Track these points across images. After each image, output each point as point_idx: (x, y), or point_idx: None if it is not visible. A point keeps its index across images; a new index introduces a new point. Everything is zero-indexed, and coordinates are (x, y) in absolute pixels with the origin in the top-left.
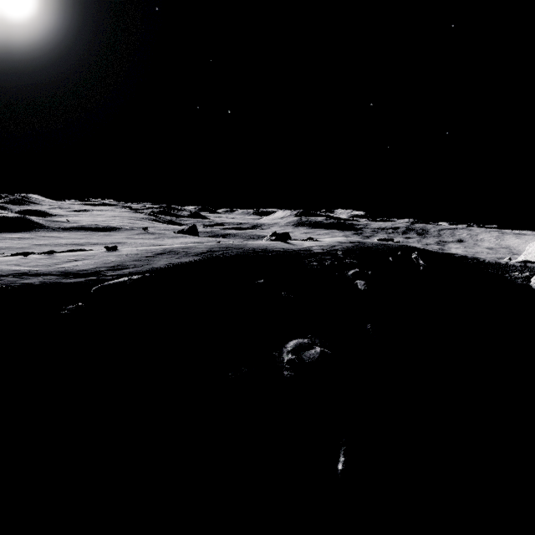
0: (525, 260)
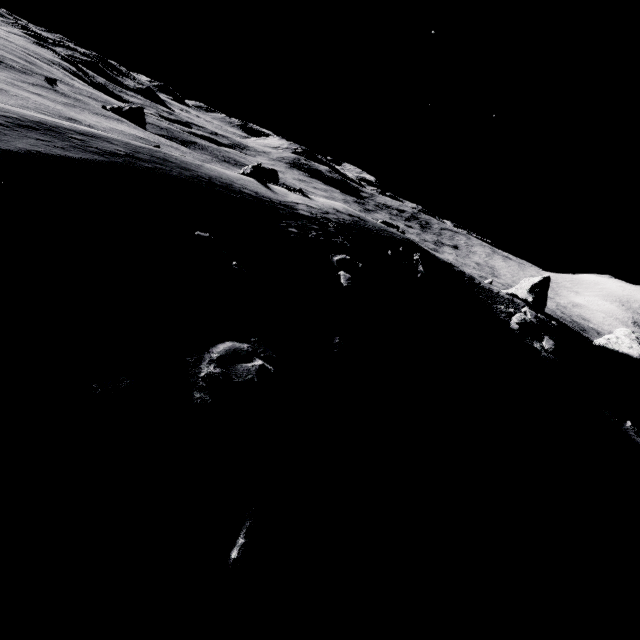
0: (514, 294)
